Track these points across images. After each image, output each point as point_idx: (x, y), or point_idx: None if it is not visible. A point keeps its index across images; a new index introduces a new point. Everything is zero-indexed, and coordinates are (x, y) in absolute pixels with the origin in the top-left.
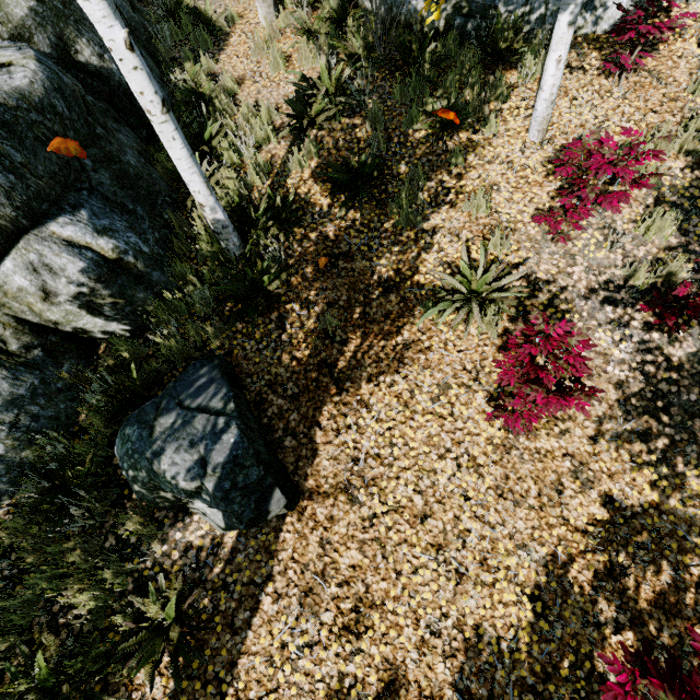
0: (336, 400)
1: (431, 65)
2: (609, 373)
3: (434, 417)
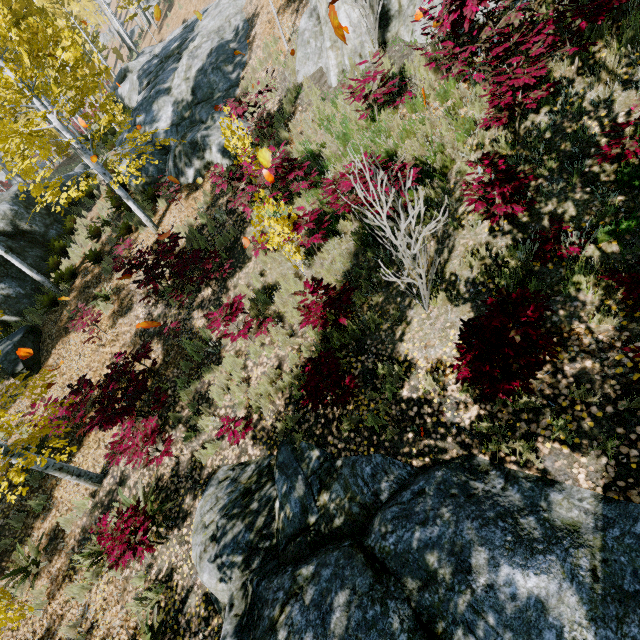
0: (63, 339)
1: None
2: (136, 323)
3: (81, 342)
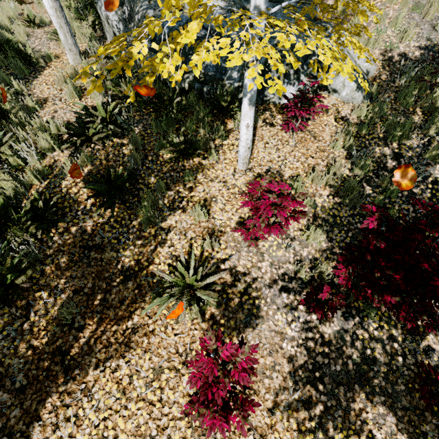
0: (61, 390)
1: (177, 110)
2: (284, 349)
3: (145, 404)
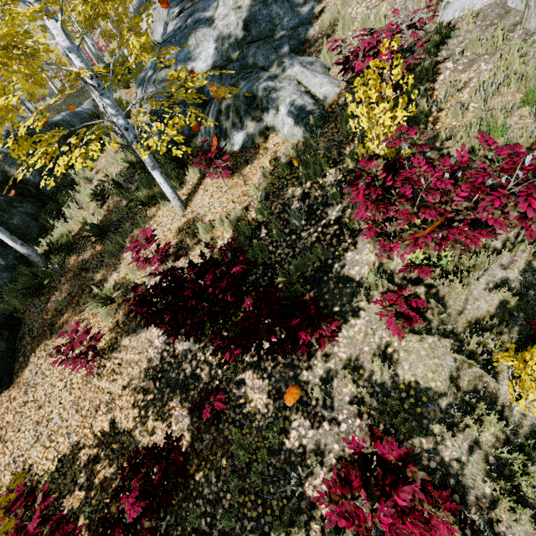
0: (46, 343)
1: None
2: (149, 353)
3: None
